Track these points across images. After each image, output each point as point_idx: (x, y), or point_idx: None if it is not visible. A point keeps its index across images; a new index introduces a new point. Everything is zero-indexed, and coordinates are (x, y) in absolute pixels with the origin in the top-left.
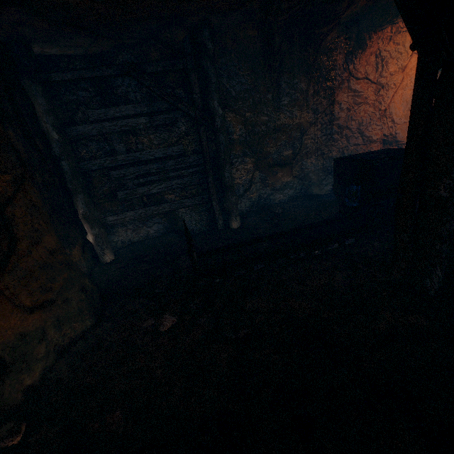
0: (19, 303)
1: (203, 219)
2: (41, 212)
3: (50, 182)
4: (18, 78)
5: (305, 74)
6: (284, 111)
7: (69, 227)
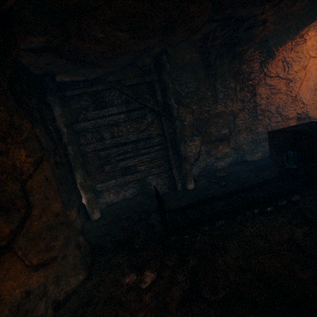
0: (28, 262)
1: (165, 183)
2: (51, 184)
3: (59, 162)
4: (45, 96)
5: (233, 77)
6: (220, 103)
7: (70, 193)
